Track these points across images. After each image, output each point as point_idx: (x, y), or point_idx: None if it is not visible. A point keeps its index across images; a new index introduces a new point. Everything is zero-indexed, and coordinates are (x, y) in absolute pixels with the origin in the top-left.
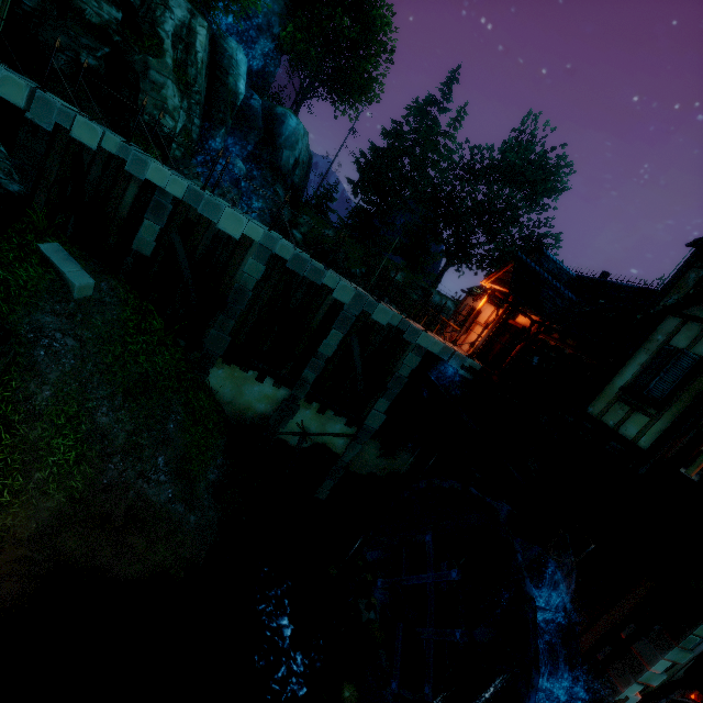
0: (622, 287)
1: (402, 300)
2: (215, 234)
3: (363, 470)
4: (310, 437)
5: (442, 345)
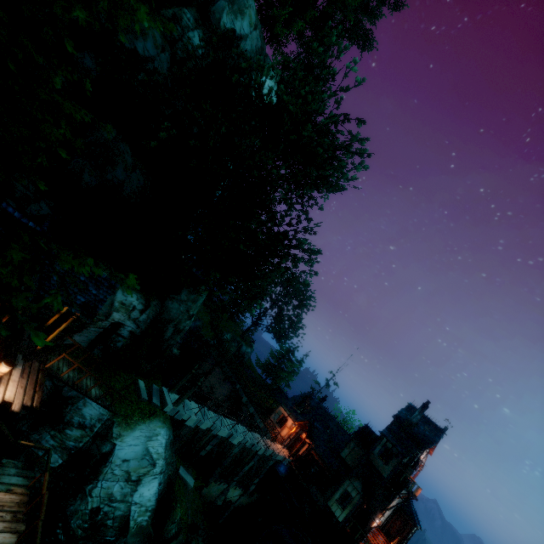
0: (333, 420)
1: (249, 394)
2: (229, 443)
3: (240, 505)
4: (227, 499)
5: (282, 457)
